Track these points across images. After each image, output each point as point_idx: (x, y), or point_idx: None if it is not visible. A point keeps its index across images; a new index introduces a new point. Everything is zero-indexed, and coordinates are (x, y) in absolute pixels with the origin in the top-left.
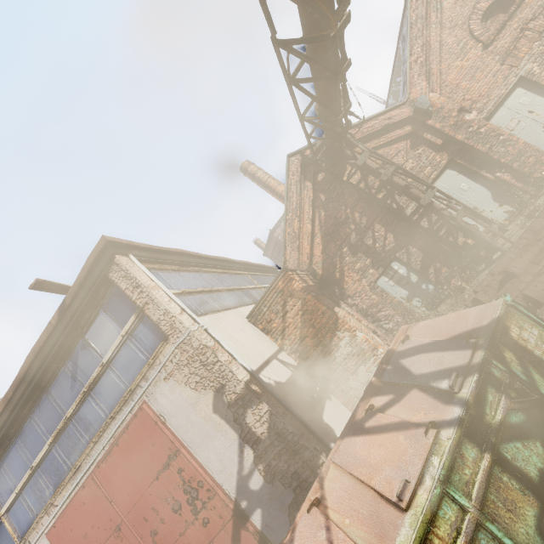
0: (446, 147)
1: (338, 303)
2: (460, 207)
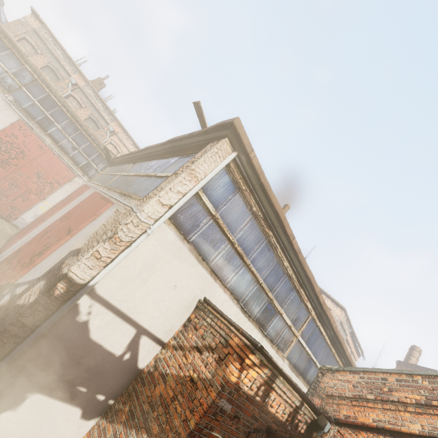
0: None
1: None
2: None
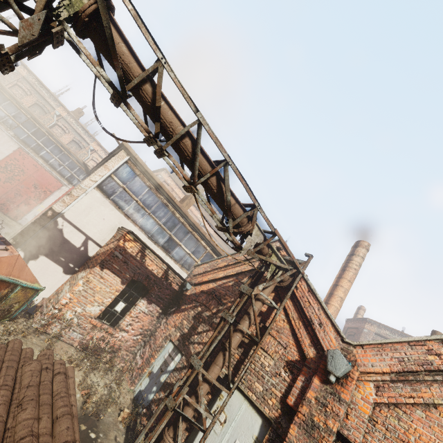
0: (287, 415)
1: (144, 297)
2: (213, 437)
